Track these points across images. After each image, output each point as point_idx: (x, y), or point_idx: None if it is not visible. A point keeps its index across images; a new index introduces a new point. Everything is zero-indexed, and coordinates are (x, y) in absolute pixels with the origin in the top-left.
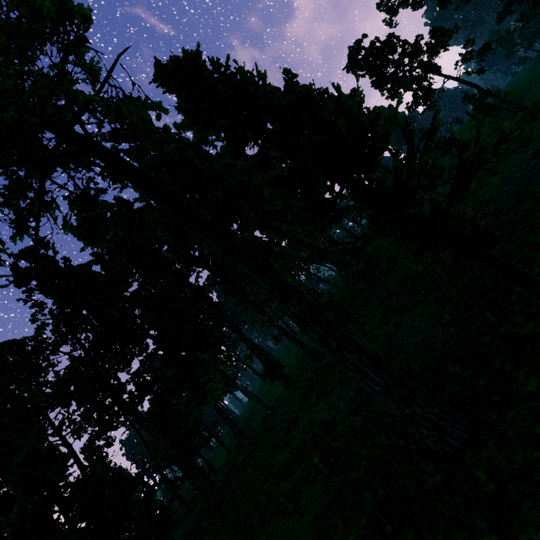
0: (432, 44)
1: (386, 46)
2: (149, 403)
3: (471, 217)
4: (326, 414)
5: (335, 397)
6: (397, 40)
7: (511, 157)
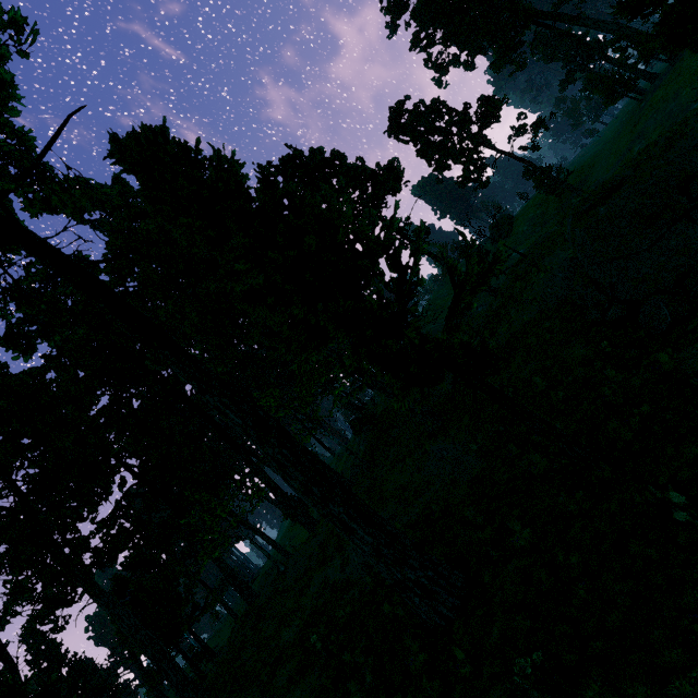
0: (482, 113)
1: (432, 112)
2: (121, 564)
3: (516, 320)
4: (340, 572)
5: (350, 550)
6: (444, 105)
7: (556, 253)
